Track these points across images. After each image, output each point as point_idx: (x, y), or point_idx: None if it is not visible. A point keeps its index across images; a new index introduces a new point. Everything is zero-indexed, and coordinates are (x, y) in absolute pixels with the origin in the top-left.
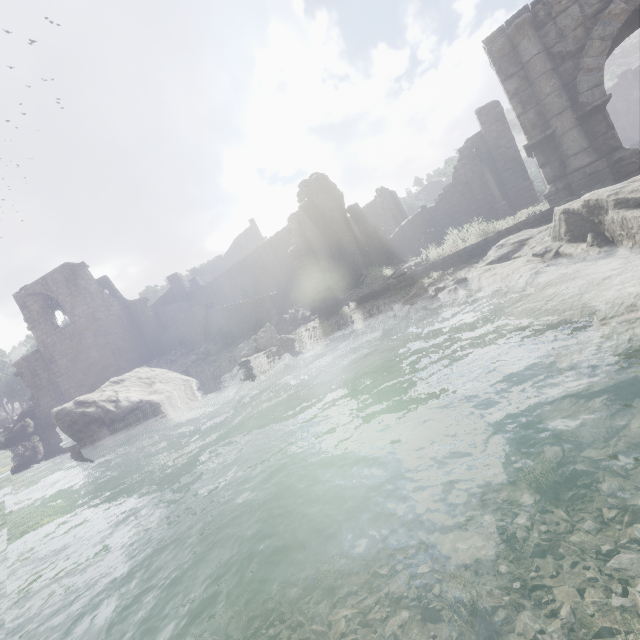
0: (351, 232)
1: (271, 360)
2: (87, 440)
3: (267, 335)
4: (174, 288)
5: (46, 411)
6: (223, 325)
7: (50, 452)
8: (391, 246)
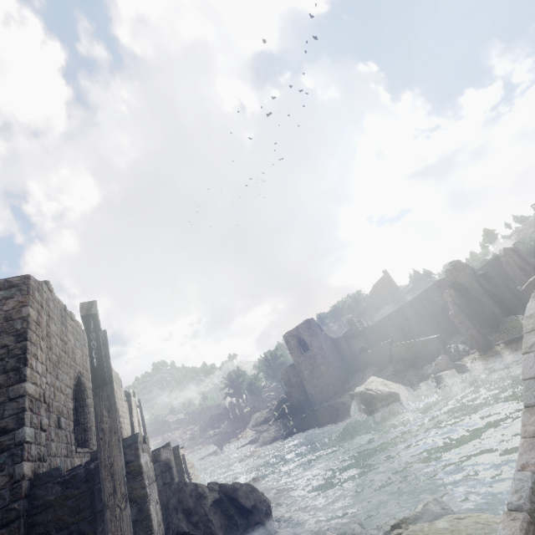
0: (486, 293)
1: (453, 376)
2: (373, 406)
3: (443, 362)
4: (351, 328)
5: (294, 400)
6: (403, 354)
7: (315, 421)
8: (523, 296)
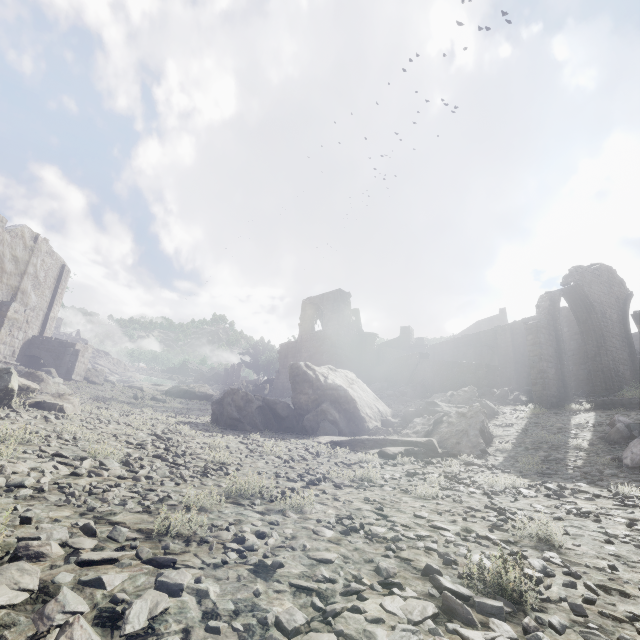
0: (626, 338)
1: None
2: (298, 391)
3: (466, 395)
4: (401, 337)
5: (279, 384)
6: (428, 377)
7: None
8: None
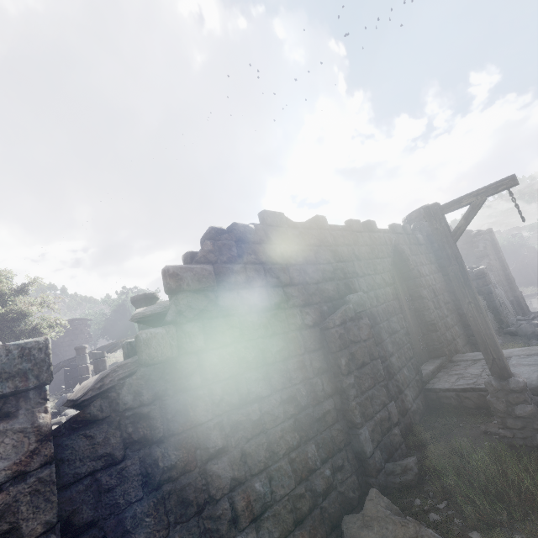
0: None
1: None
2: None
3: None
4: None
5: None
6: None
7: None
8: None
